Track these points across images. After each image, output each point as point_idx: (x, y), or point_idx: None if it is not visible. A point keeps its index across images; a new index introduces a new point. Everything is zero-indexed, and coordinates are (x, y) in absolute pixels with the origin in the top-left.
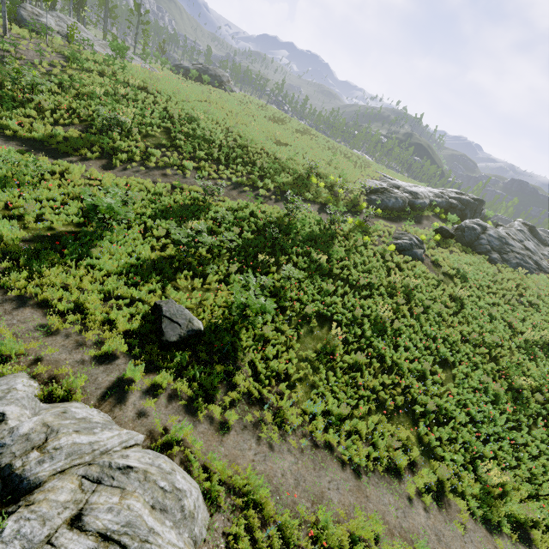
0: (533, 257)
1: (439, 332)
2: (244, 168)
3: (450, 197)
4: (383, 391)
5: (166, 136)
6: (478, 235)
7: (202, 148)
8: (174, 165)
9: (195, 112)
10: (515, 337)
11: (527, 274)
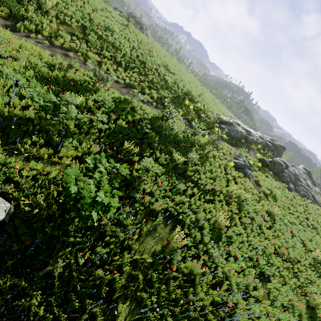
0: (311, 192)
1: (259, 243)
2: (139, 77)
3: (267, 140)
4: (211, 315)
5: (81, 31)
6: (283, 169)
7: (109, 51)
8: (79, 52)
9: (112, 25)
10: (306, 254)
11: (309, 203)
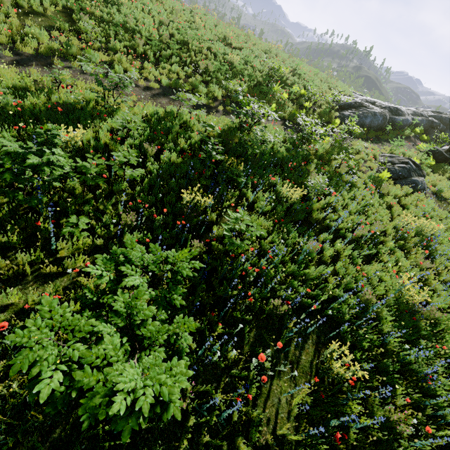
0: None
1: None
2: (182, 70)
3: (429, 116)
4: None
5: (65, 18)
6: None
7: (120, 40)
8: (70, 55)
9: None
10: None
11: None
